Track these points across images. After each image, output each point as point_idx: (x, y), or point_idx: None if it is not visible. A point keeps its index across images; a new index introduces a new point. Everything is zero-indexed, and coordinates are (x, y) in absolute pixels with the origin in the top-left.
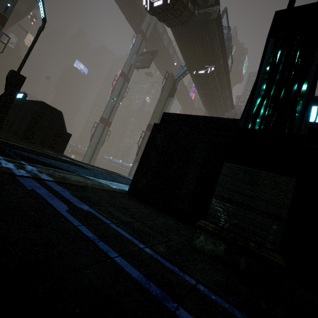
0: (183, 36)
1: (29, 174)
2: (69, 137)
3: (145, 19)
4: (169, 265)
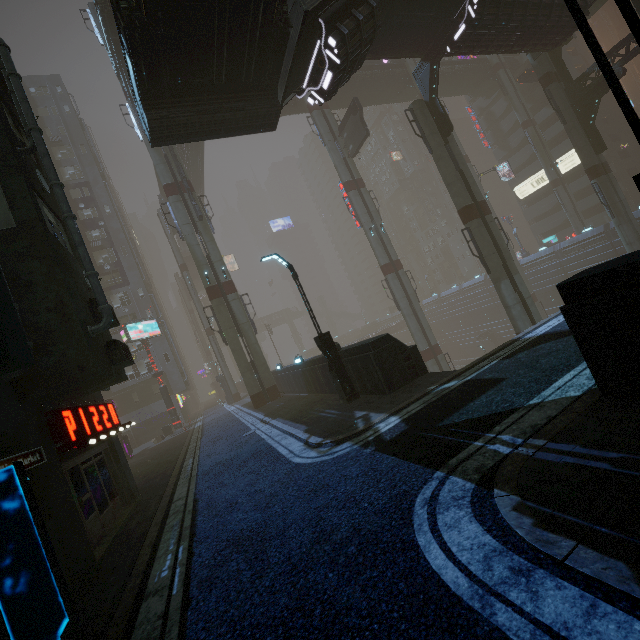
0: (380, 42)
1: (529, 448)
2: (416, 350)
3: None
4: None
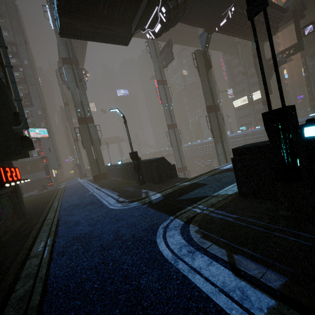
0: (186, 16)
1: (207, 211)
2: (175, 166)
3: None
4: (270, 225)
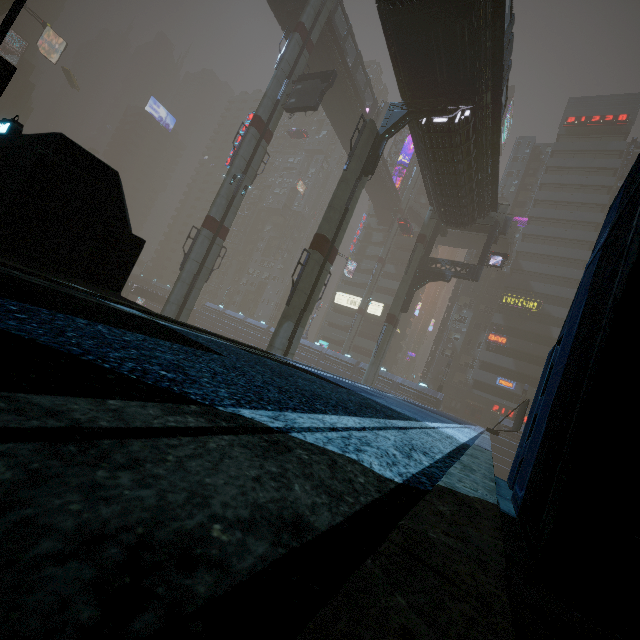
0: (408, 30)
1: None
2: (139, 248)
3: None
4: None
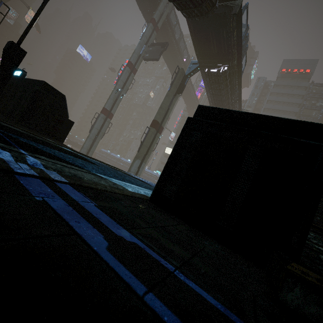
0: (199, 29)
1: (33, 170)
2: (71, 125)
3: (158, 7)
4: None
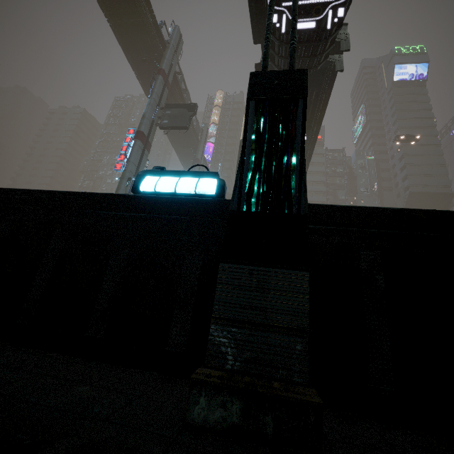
0: None
1: None
2: None
3: (165, 55)
4: None
